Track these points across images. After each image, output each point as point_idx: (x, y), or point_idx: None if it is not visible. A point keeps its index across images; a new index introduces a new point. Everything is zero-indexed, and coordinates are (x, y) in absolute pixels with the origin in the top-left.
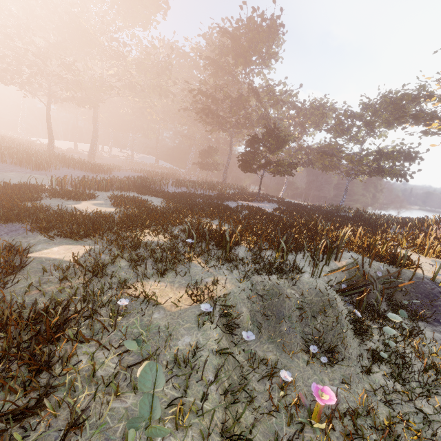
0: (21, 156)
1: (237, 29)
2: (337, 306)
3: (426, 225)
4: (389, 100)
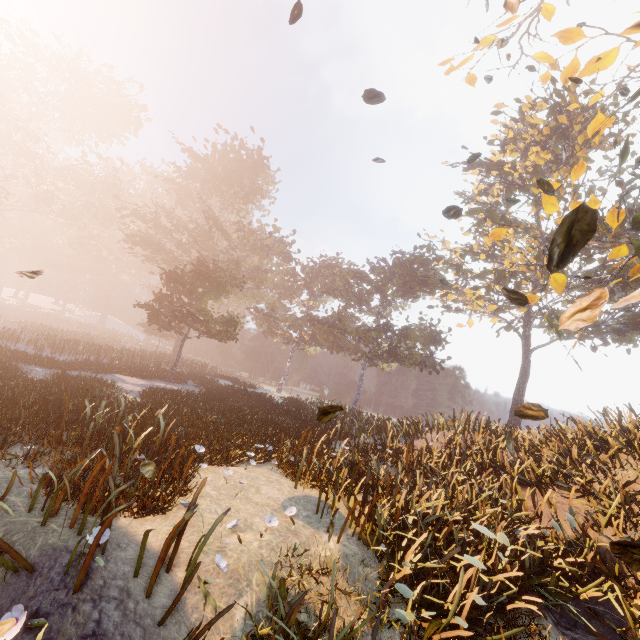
0: None
1: (212, 154)
2: None
3: (389, 429)
4: (398, 262)
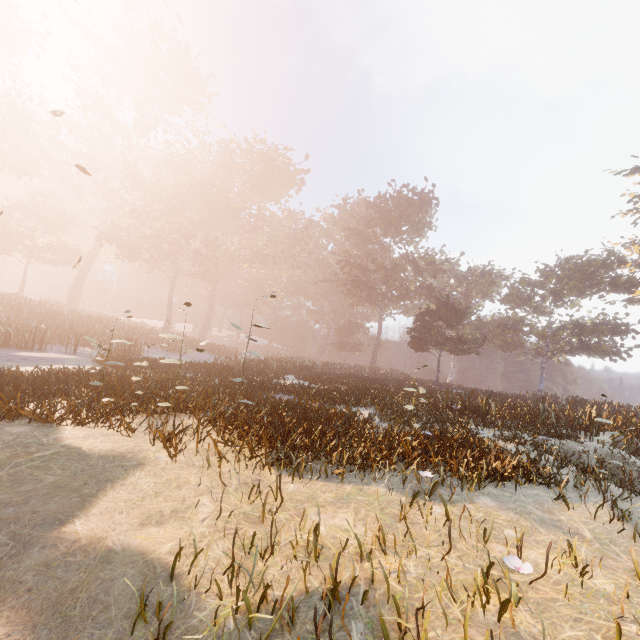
0: (151, 336)
1: (385, 203)
2: (635, 462)
3: None
4: (574, 267)
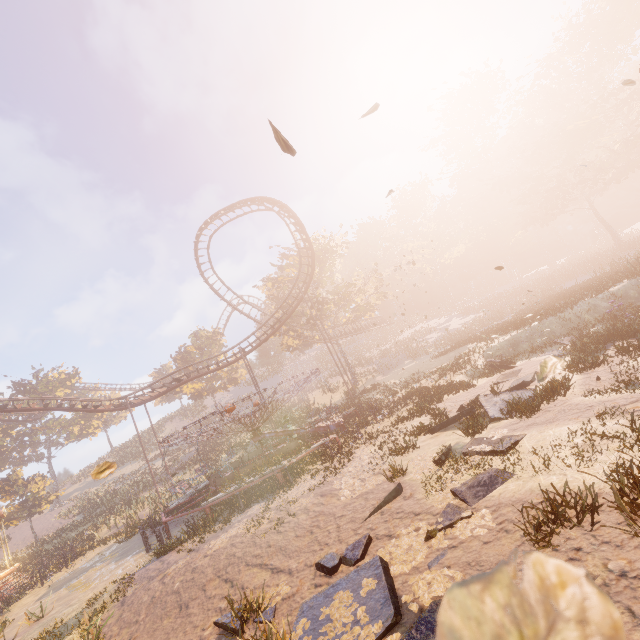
0: (587, 265)
1: None
2: None
3: None
4: None
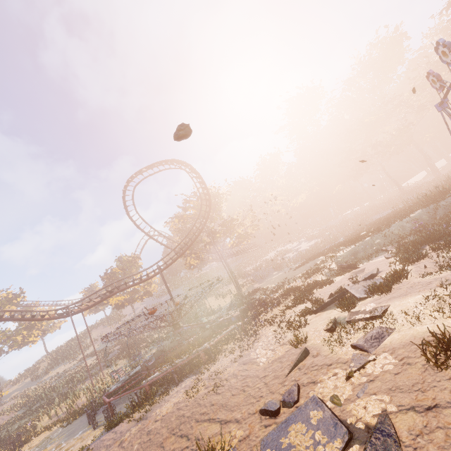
0: (385, 205)
1: None
2: None
3: None
4: None
